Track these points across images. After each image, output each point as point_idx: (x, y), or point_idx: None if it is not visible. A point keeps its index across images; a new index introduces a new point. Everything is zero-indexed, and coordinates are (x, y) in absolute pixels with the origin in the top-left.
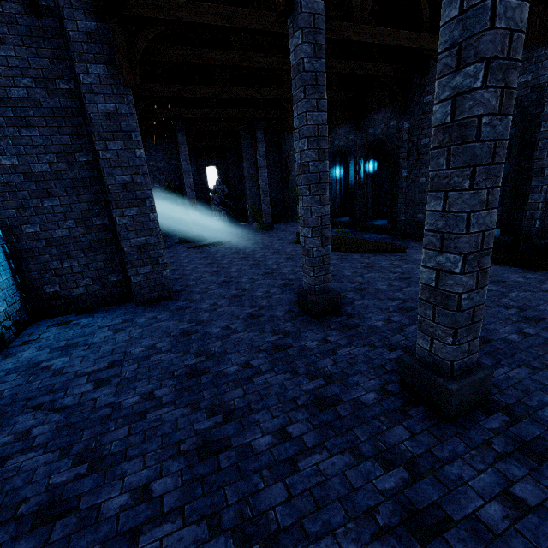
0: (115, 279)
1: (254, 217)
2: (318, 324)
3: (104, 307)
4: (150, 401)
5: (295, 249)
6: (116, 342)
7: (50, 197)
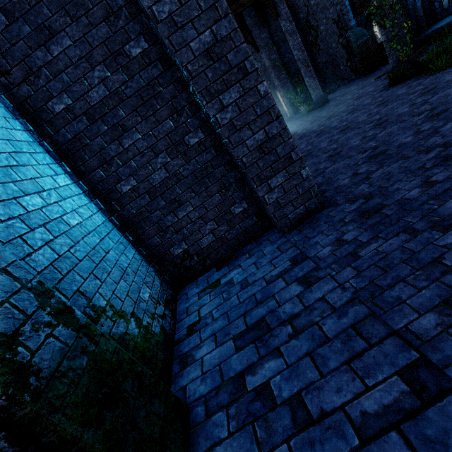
0: (239, 210)
1: (293, 105)
2: None
3: (239, 250)
4: None
5: (412, 85)
6: (334, 308)
7: (125, 133)
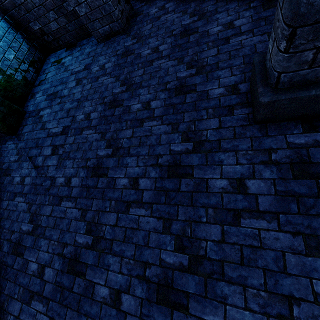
0: (71, 8)
1: None
2: (255, 141)
3: (80, 41)
4: (67, 188)
5: None
6: (73, 100)
7: None
